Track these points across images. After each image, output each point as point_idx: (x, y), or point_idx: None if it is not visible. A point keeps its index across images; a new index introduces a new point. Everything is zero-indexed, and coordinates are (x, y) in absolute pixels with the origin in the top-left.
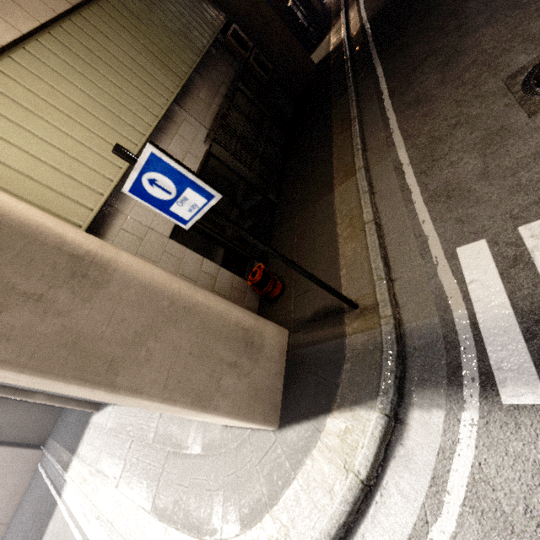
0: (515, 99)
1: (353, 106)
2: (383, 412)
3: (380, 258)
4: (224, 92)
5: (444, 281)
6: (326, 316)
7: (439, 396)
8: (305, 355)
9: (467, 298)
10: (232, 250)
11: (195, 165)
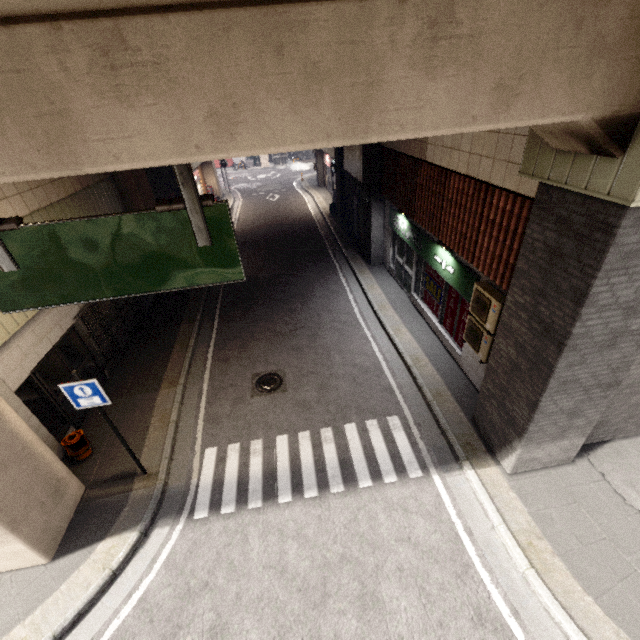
0: (252, 387)
1: (193, 337)
2: (140, 531)
3: (171, 446)
4: None
5: (195, 464)
6: (122, 478)
7: (171, 520)
8: (95, 505)
9: (200, 473)
10: (57, 411)
11: (59, 336)
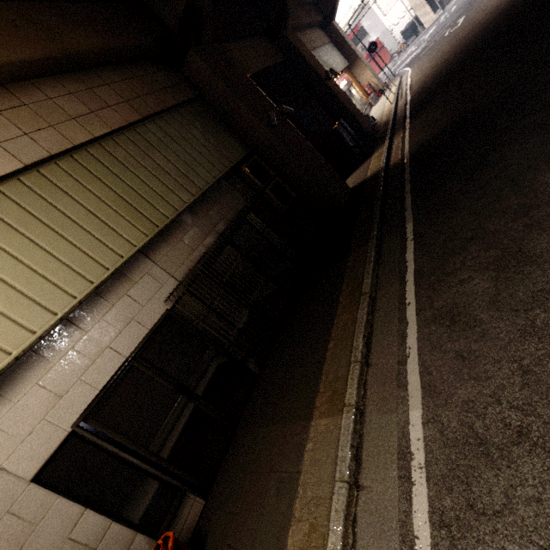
0: None
1: (368, 272)
2: None
3: None
4: (222, 228)
5: None
6: None
7: None
8: None
9: None
10: (153, 475)
11: (137, 338)
